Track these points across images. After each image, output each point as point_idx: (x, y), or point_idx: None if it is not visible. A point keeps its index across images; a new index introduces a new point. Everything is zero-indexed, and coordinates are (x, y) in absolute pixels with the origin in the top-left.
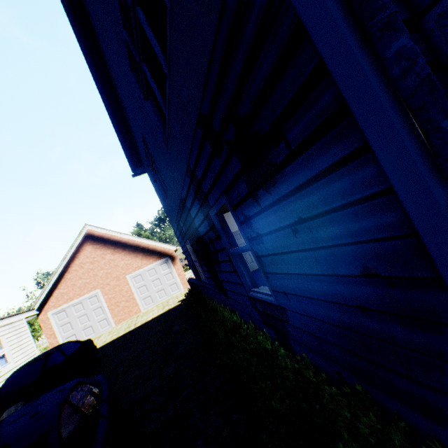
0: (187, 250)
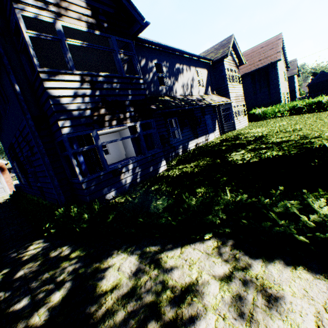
0: (15, 166)
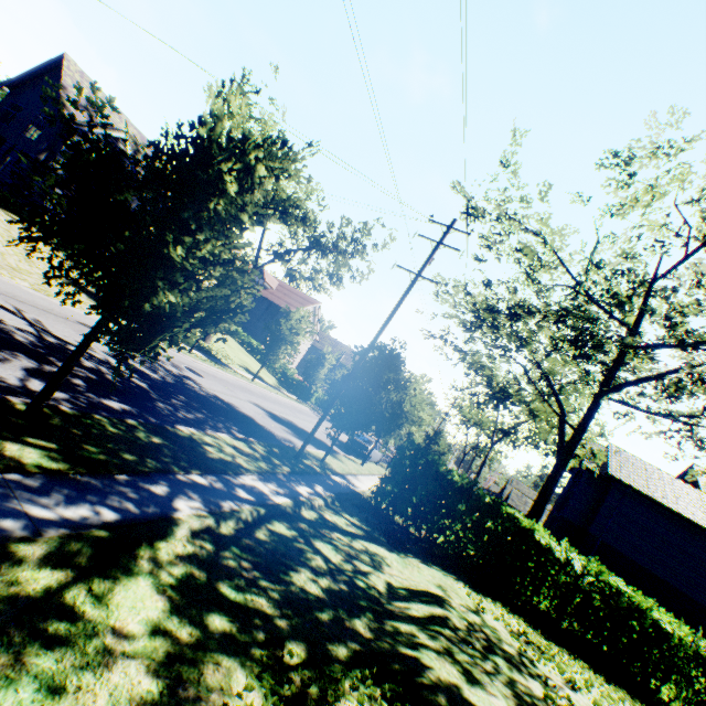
0: None
